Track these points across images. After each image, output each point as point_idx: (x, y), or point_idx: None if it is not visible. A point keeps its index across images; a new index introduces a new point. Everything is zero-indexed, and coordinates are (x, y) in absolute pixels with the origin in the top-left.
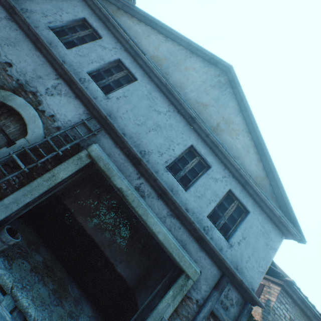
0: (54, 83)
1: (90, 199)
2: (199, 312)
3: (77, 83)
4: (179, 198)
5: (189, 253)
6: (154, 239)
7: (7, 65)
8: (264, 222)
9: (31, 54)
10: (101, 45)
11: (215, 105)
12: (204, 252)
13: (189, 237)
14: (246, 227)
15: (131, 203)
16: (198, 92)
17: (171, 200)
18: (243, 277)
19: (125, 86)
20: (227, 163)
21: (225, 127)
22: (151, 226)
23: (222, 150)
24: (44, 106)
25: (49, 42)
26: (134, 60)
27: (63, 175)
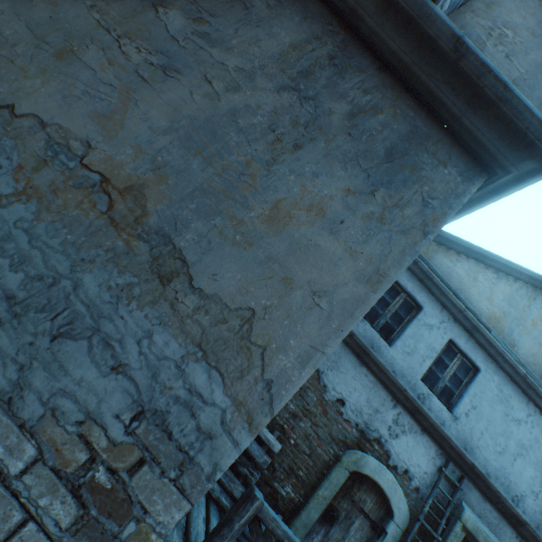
0: (393, 414)
1: None
2: None
3: (429, 416)
4: None
5: None
6: None
7: (339, 404)
8: None
9: (357, 373)
10: (425, 322)
11: None
12: None
13: None
14: None
15: None
16: None
17: None
18: None
19: (468, 387)
20: None
21: None
22: None
23: None
24: (393, 458)
25: (370, 344)
26: (468, 334)
27: None
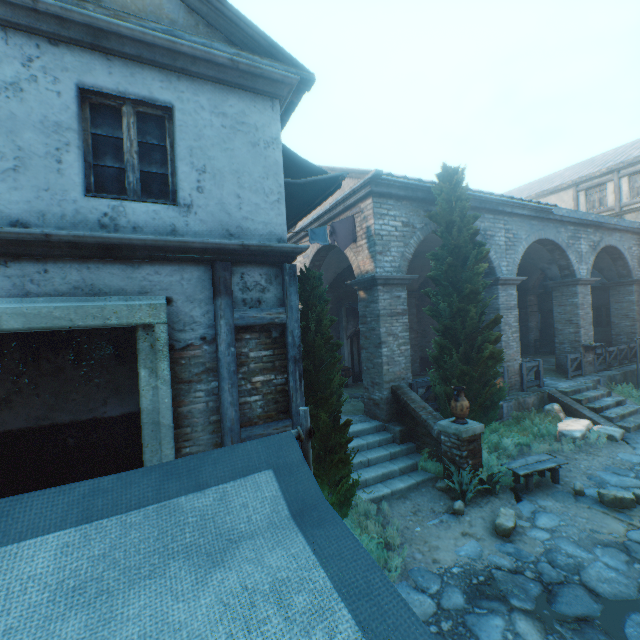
0: None
1: None
2: (218, 348)
3: None
4: None
5: (118, 293)
6: None
7: None
8: (219, 104)
9: None
10: None
11: None
12: (145, 264)
13: (87, 268)
14: (190, 147)
15: None
16: None
17: None
18: (253, 237)
19: None
20: None
21: None
22: None
23: None
24: None
25: None
26: None
27: None
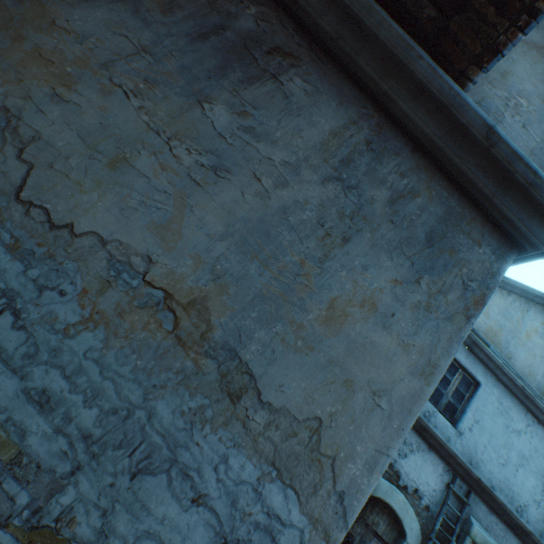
0: None
1: None
2: None
3: (435, 434)
4: None
5: None
6: None
7: None
8: None
9: None
10: None
11: None
12: None
13: None
14: None
15: None
16: None
17: None
18: None
19: (470, 401)
20: None
21: None
22: None
23: None
24: (403, 478)
25: None
26: (468, 349)
27: None
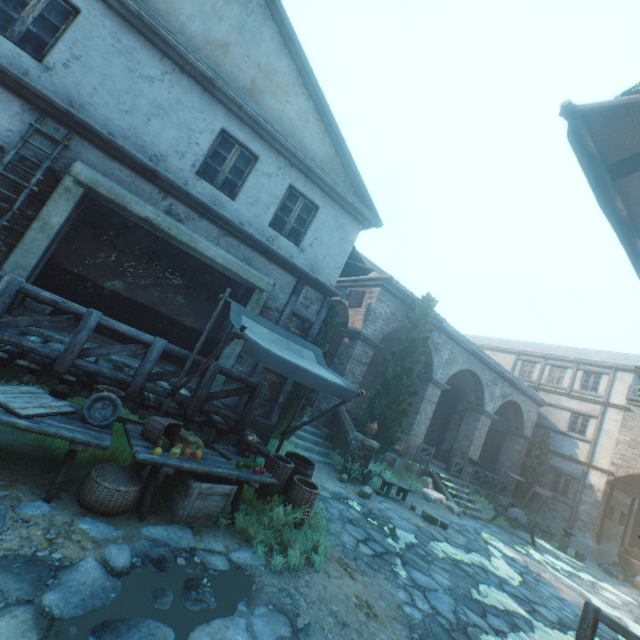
0: None
1: (103, 253)
2: (281, 316)
3: None
4: (228, 213)
5: (258, 270)
6: (219, 279)
7: None
8: (337, 216)
9: None
10: None
11: (240, 41)
12: (274, 264)
13: (253, 254)
14: (317, 227)
15: (169, 233)
16: (205, 18)
17: (218, 217)
18: (320, 277)
19: (65, 33)
20: (280, 147)
21: (266, 84)
22: (204, 253)
23: (268, 129)
24: None
25: None
26: None
27: (59, 219)
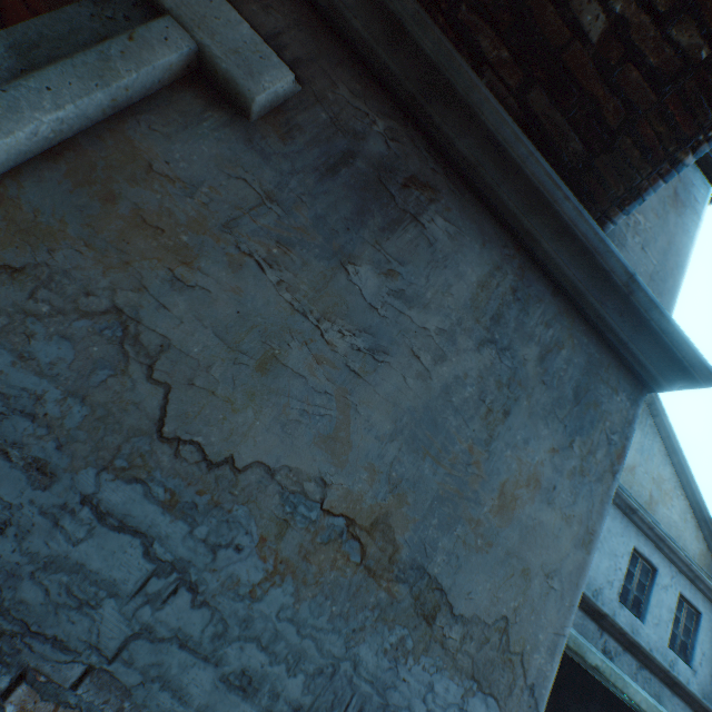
0: None
1: None
2: None
3: None
4: (640, 638)
5: (664, 705)
6: None
7: None
8: None
9: None
10: None
11: (641, 460)
12: (675, 695)
13: (659, 685)
14: (702, 638)
15: (609, 679)
16: None
17: (641, 651)
18: (710, 704)
19: None
20: (674, 557)
21: (657, 493)
22: (632, 698)
23: (670, 545)
24: None
25: None
26: None
27: None
